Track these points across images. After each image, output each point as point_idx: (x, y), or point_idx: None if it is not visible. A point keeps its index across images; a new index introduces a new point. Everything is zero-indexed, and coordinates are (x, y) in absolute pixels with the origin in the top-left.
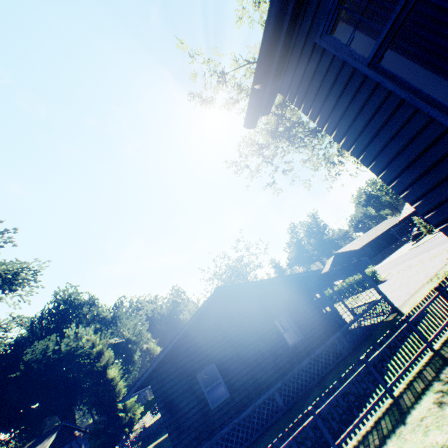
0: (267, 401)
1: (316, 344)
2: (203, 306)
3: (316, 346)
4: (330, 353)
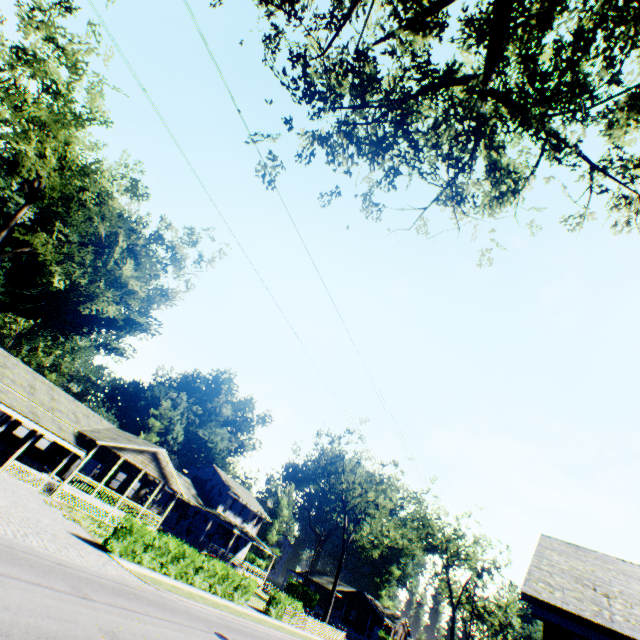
0: None
1: None
2: None
3: None
4: None
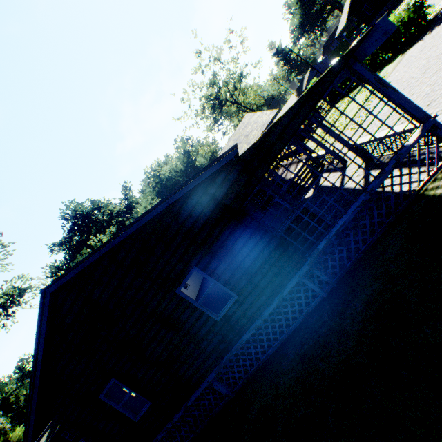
0: (204, 393)
1: (263, 299)
2: (42, 328)
3: (265, 302)
4: (293, 301)
